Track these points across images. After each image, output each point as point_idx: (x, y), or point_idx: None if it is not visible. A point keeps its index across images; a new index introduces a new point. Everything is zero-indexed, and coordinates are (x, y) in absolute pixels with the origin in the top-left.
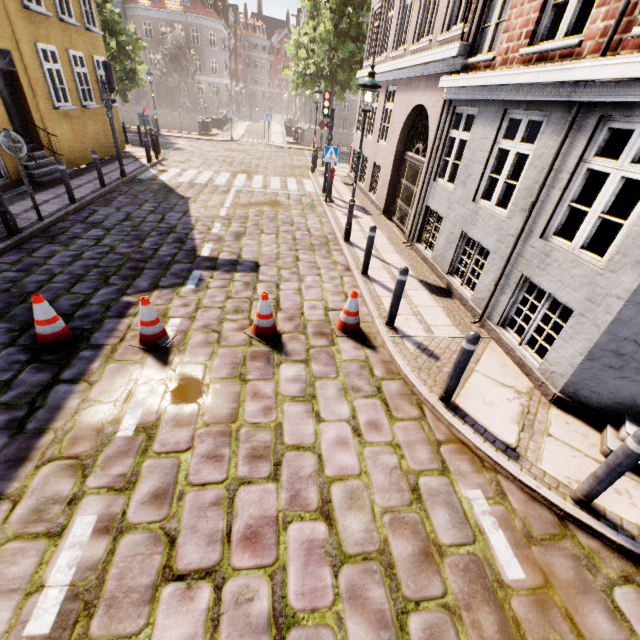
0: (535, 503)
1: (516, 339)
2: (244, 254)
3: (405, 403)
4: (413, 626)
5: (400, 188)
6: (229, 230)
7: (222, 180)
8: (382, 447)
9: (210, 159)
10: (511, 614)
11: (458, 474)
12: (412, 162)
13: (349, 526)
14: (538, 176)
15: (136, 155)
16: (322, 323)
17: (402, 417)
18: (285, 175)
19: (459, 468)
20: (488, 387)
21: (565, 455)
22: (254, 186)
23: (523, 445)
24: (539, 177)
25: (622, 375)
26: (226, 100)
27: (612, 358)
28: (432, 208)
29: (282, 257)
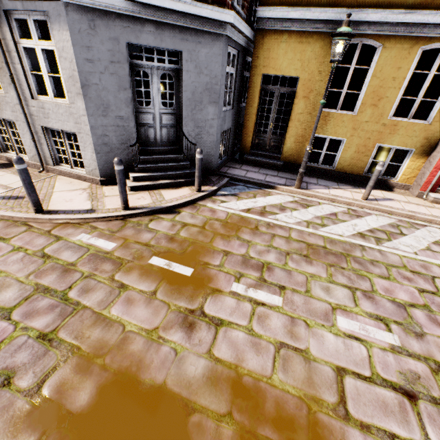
0: (111, 222)
1: (69, 167)
2: None
3: (13, 228)
4: (72, 295)
5: None
6: None
7: None
8: (7, 255)
9: None
10: (116, 257)
11: (68, 235)
12: None
13: (5, 298)
14: (1, 58)
15: None
16: None
17: (15, 235)
18: None
19: (67, 233)
20: (66, 195)
21: (116, 199)
22: None
23: (95, 206)
24: (2, 58)
25: (114, 154)
26: None
27: (105, 147)
28: None
29: None
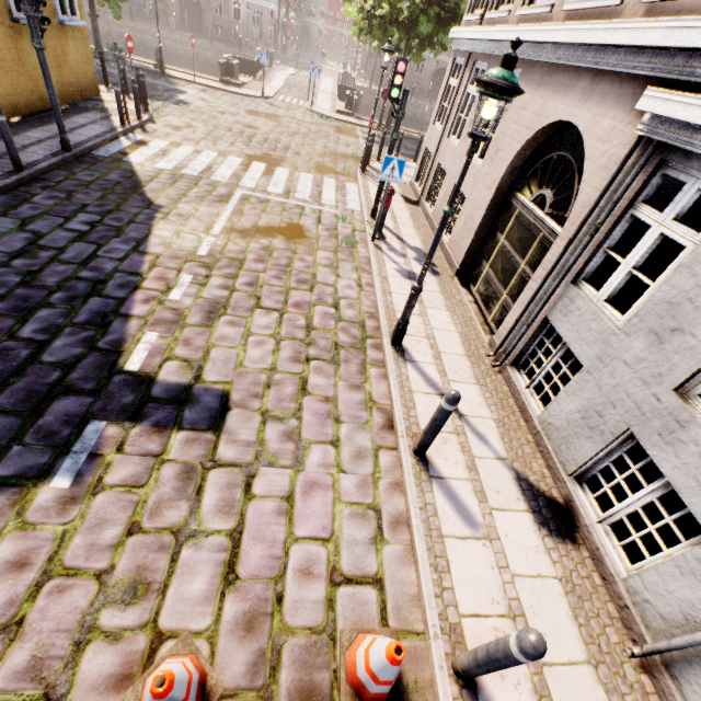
0: None
1: None
2: (209, 368)
3: None
4: None
5: (493, 247)
6: (201, 295)
7: (226, 172)
8: None
9: (221, 127)
10: None
11: None
12: (525, 215)
13: None
14: None
15: (110, 107)
16: (316, 643)
17: None
18: (322, 171)
19: None
20: None
21: None
22: (271, 189)
23: None
24: None
25: None
26: (269, 32)
27: None
28: (558, 332)
29: (277, 381)
